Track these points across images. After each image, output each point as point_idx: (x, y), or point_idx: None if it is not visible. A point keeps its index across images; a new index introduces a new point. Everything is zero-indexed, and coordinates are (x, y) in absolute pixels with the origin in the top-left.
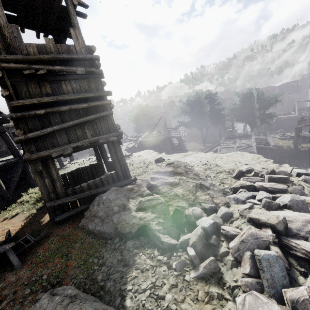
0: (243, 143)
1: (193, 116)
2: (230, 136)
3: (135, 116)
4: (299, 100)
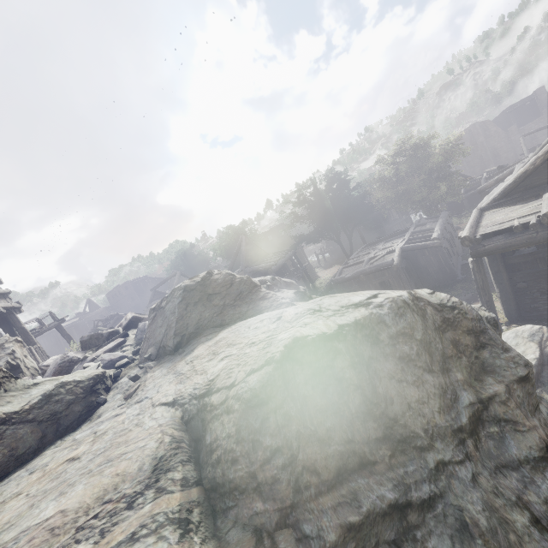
0: (386, 247)
1: (313, 222)
2: (376, 240)
3: (223, 247)
4: (544, 130)
